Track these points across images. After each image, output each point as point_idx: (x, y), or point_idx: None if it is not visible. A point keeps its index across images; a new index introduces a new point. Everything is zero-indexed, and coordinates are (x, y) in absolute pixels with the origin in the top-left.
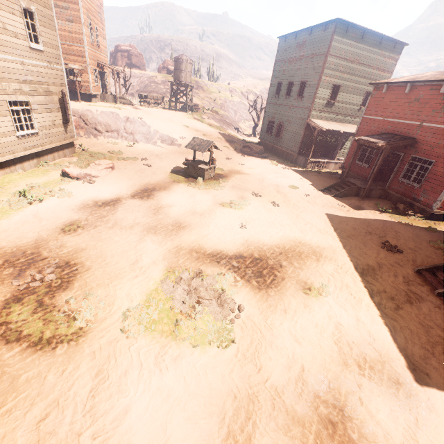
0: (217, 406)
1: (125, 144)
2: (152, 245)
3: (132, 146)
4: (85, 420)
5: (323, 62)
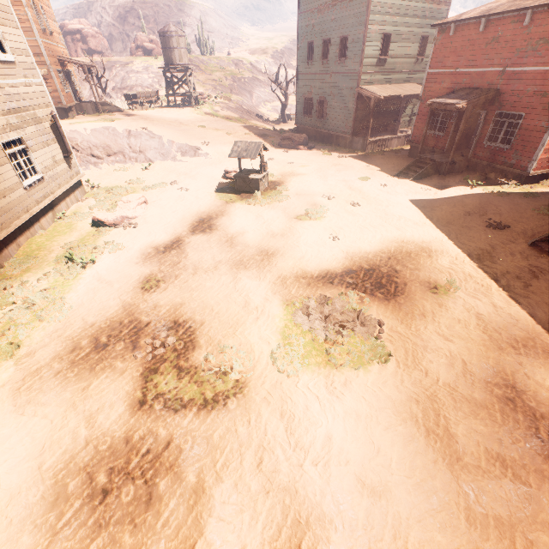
0: (406, 413)
1: (139, 168)
2: (252, 281)
3: (148, 168)
4: (298, 454)
5: (367, 5)
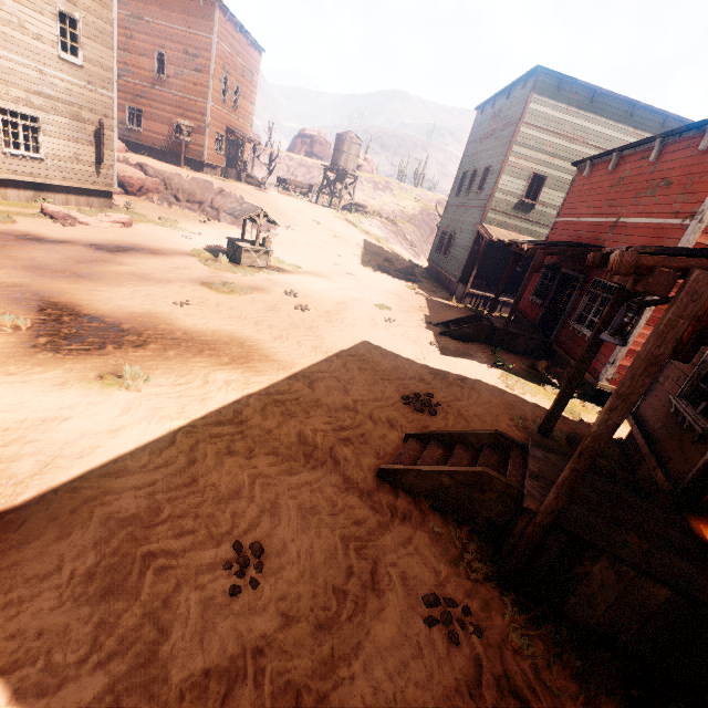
0: None
1: (198, 219)
2: None
3: (208, 223)
4: None
5: (513, 133)
